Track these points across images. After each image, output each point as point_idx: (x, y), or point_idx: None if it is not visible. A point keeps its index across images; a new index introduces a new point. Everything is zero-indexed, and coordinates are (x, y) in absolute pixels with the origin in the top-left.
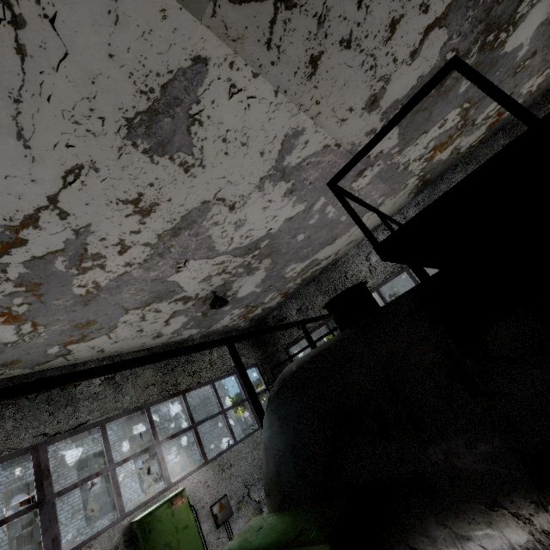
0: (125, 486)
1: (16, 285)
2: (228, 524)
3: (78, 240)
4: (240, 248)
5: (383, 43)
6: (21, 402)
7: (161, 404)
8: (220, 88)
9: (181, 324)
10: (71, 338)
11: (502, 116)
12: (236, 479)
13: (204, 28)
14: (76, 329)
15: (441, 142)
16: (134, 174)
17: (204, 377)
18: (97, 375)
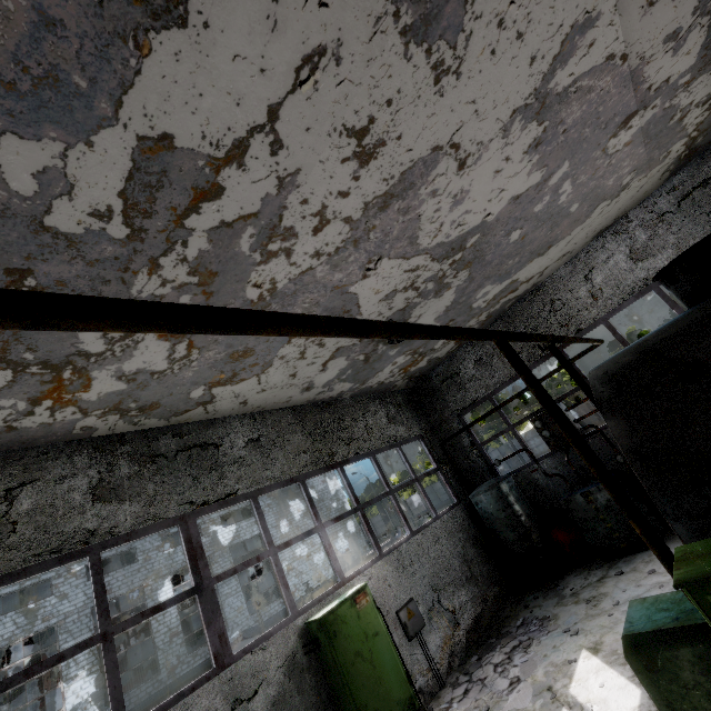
0: (230, 607)
1: (190, 272)
2: (420, 637)
3: (278, 198)
4: (443, 246)
5: None
6: (160, 461)
7: (265, 506)
8: None
9: (338, 372)
10: (220, 375)
11: None
12: (421, 579)
13: None
14: (229, 361)
15: None
16: (377, 76)
17: (362, 448)
18: (397, 331)
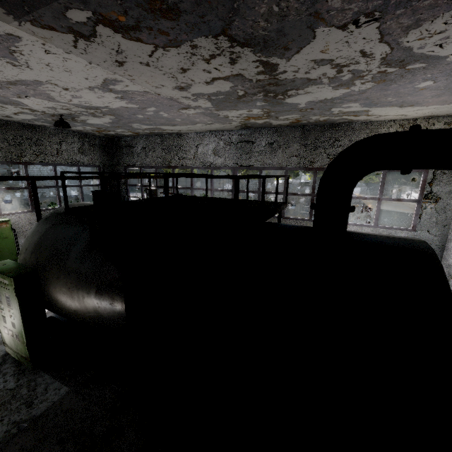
0: None
1: None
2: None
3: None
4: (81, 105)
5: (179, 72)
6: None
7: None
8: (36, 48)
9: (32, 118)
10: None
11: (301, 121)
12: None
13: (13, 27)
14: None
15: (253, 116)
16: None
17: (48, 160)
18: None
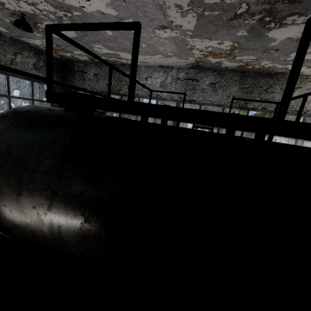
0: None
1: None
2: None
3: None
4: None
5: None
6: None
7: None
8: None
9: None
10: None
11: (247, 66)
12: None
13: None
14: None
15: (215, 52)
16: None
17: None
18: None
